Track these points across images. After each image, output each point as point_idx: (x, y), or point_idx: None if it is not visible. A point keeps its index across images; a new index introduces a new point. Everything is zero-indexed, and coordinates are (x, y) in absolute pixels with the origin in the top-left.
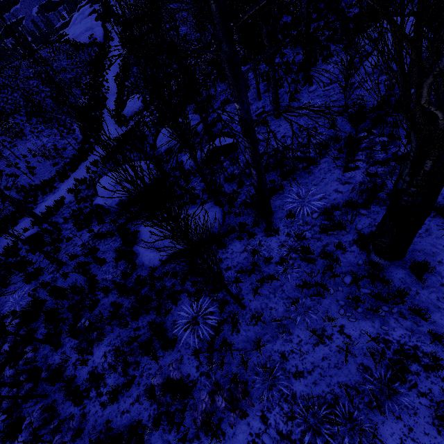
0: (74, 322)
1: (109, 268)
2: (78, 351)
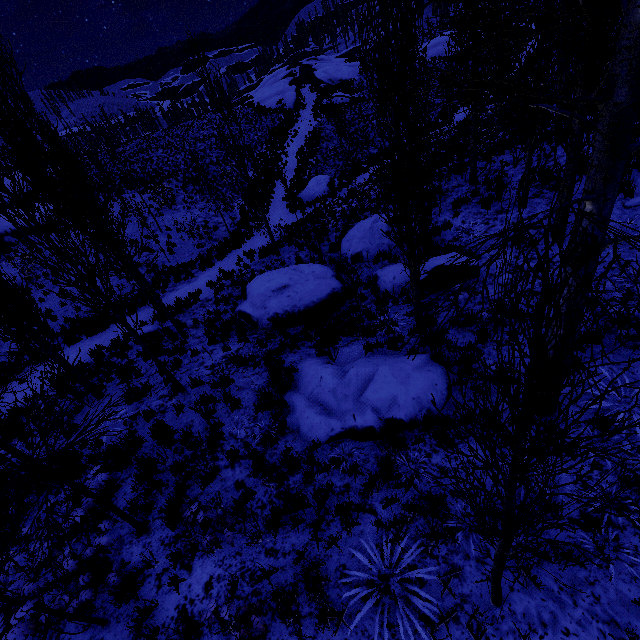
0: (176, 497)
1: (243, 418)
2: (170, 555)
